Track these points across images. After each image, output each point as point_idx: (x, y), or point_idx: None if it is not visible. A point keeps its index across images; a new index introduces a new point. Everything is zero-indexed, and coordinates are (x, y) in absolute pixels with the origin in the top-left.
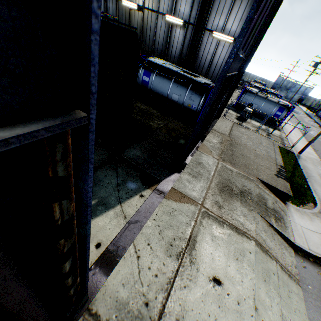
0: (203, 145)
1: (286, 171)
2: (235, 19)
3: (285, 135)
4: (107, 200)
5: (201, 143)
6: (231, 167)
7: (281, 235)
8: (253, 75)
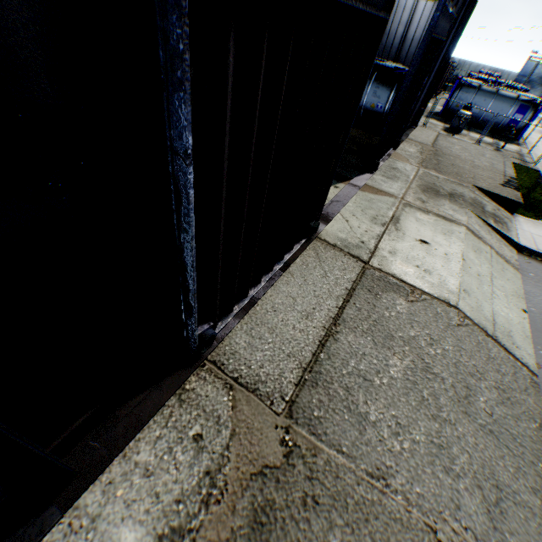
0: (396, 153)
1: (520, 187)
2: None
3: (527, 151)
4: None
5: (394, 152)
6: (436, 174)
7: (501, 236)
8: (475, 65)
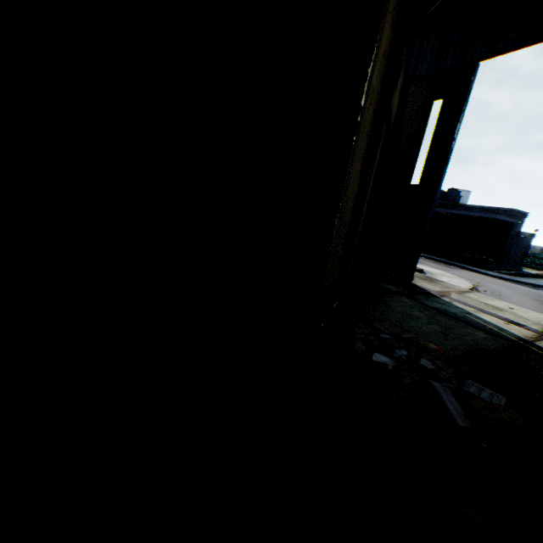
0: None
1: None
2: None
3: None
4: (463, 312)
5: None
6: None
7: None
8: None
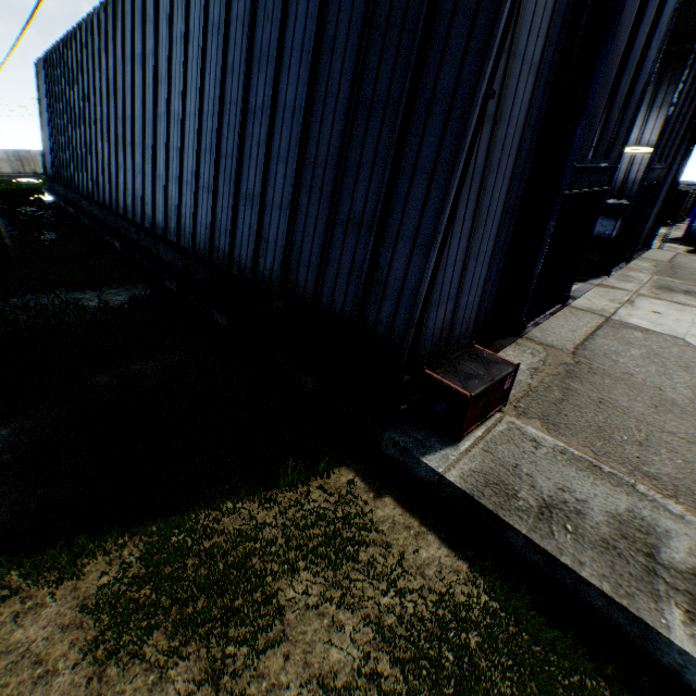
0: (627, 267)
1: None
2: (652, 130)
3: None
4: None
5: (624, 266)
6: (670, 280)
7: None
8: None
